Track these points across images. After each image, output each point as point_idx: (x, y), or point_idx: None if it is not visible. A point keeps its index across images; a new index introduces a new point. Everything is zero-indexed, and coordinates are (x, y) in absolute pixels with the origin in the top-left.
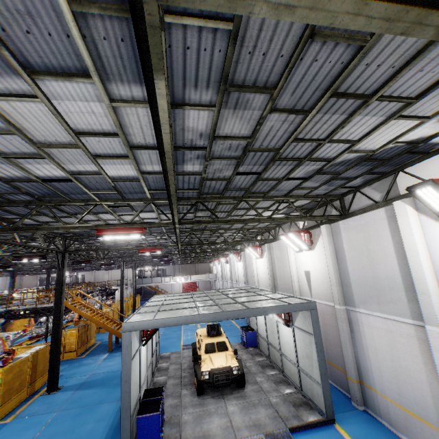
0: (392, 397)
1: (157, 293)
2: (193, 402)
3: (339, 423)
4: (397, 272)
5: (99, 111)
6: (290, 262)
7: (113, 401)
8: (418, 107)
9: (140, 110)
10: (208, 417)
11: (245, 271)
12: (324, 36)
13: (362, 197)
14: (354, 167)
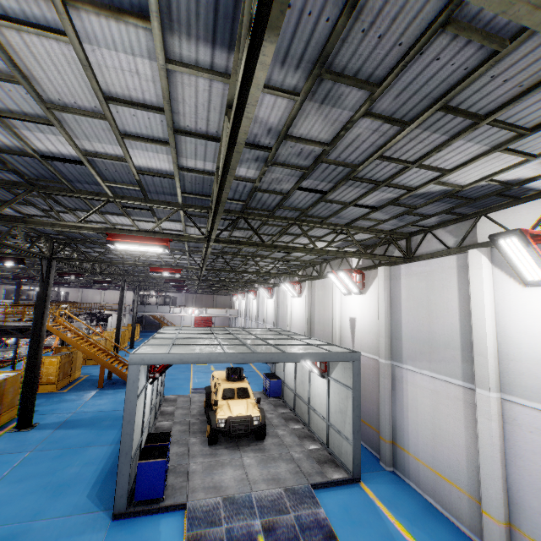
0: (425, 460)
1: (162, 325)
2: (204, 452)
3: (365, 483)
4: (457, 329)
5: (146, 72)
6: (334, 305)
7: (104, 445)
8: (528, 141)
9: (201, 82)
10: (220, 468)
11: (277, 310)
12: (458, 29)
13: (433, 239)
14: (434, 202)
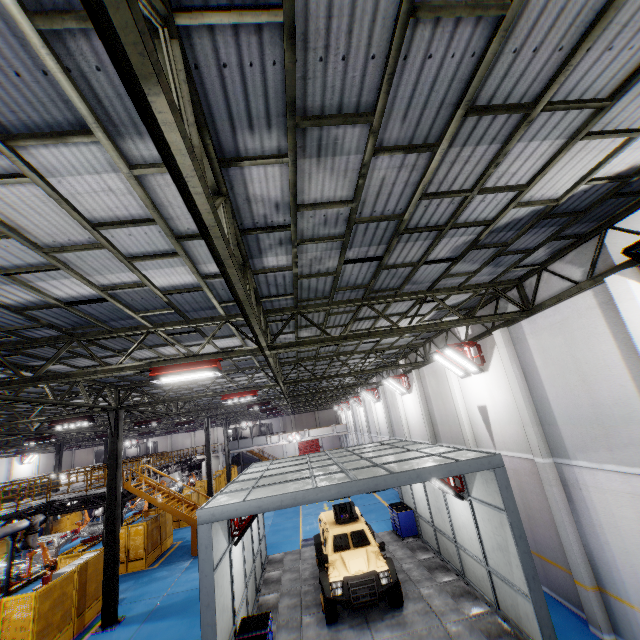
0: None
1: (262, 460)
2: (321, 636)
3: None
4: (632, 393)
5: (119, 186)
6: (453, 394)
7: (198, 638)
8: (616, 114)
9: None
10: None
11: (388, 415)
12: (432, 11)
13: (552, 278)
14: (529, 230)
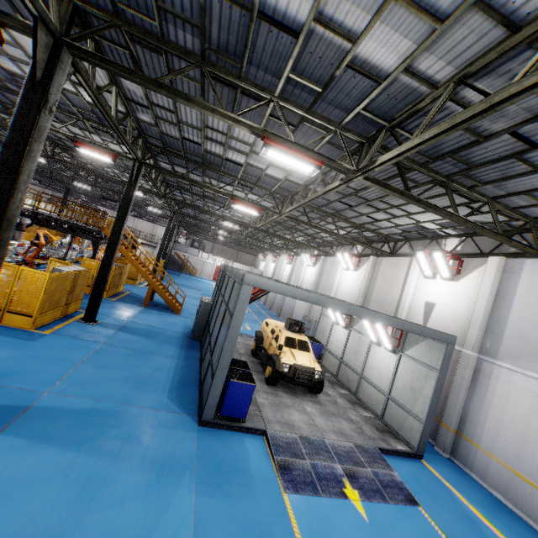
0: (501, 457)
1: (185, 266)
2: (265, 390)
3: (426, 461)
4: None
5: None
6: (407, 286)
7: (167, 357)
8: None
9: None
10: (286, 409)
11: (318, 279)
12: None
13: None
14: None
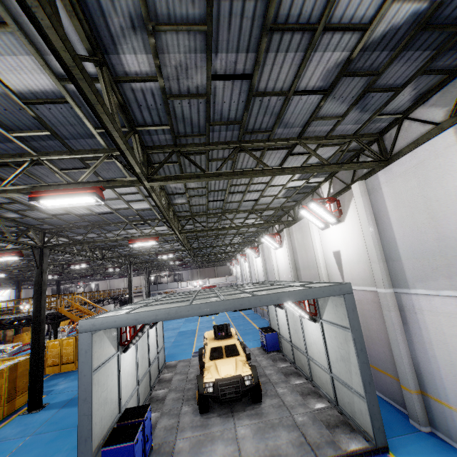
0: None
1: None
2: (194, 423)
3: (396, 453)
4: None
5: None
6: (314, 244)
7: None
8: None
9: None
10: (209, 444)
11: (265, 266)
12: None
13: (412, 125)
14: (403, 53)
